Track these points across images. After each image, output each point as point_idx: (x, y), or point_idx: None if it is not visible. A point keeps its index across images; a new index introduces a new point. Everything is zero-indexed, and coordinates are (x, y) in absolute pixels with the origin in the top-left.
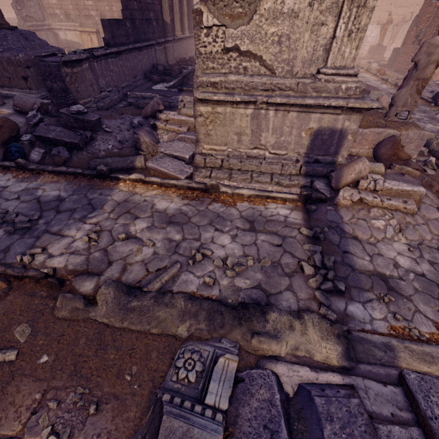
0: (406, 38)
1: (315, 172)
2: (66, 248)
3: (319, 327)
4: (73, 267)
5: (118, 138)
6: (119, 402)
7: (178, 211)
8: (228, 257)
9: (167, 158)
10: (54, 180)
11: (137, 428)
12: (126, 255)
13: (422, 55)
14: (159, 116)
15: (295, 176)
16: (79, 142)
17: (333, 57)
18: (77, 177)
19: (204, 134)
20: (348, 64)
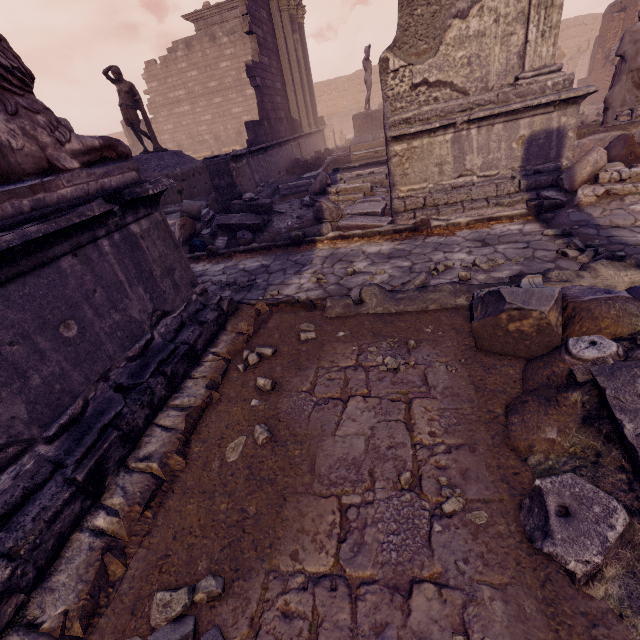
0: (591, 64)
1: (538, 183)
2: (298, 289)
3: (611, 266)
4: (315, 297)
5: (294, 216)
6: (431, 341)
7: (393, 250)
8: (474, 260)
9: (357, 217)
10: (248, 257)
11: (460, 349)
12: (361, 283)
13: (626, 46)
14: (329, 191)
15: (515, 194)
16: (260, 222)
17: (530, 60)
18: (270, 250)
19: (400, 175)
20: (548, 63)
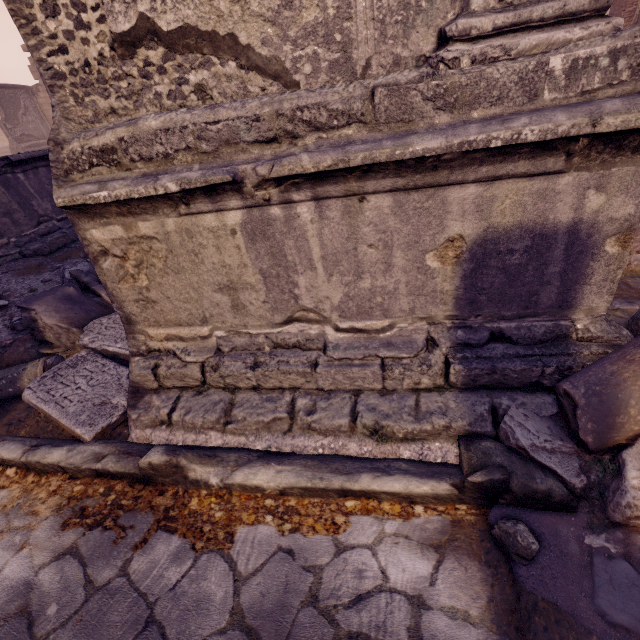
0: None
1: (499, 376)
2: None
3: None
4: None
5: (15, 318)
6: None
7: (15, 601)
8: None
9: (89, 364)
10: None
11: None
12: None
13: None
14: None
15: (432, 395)
16: None
17: None
18: None
19: (137, 300)
20: None
